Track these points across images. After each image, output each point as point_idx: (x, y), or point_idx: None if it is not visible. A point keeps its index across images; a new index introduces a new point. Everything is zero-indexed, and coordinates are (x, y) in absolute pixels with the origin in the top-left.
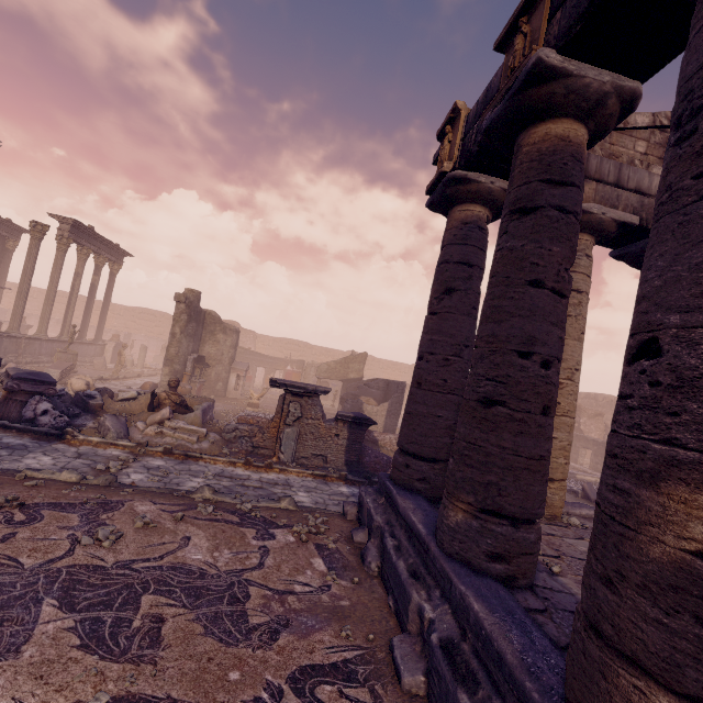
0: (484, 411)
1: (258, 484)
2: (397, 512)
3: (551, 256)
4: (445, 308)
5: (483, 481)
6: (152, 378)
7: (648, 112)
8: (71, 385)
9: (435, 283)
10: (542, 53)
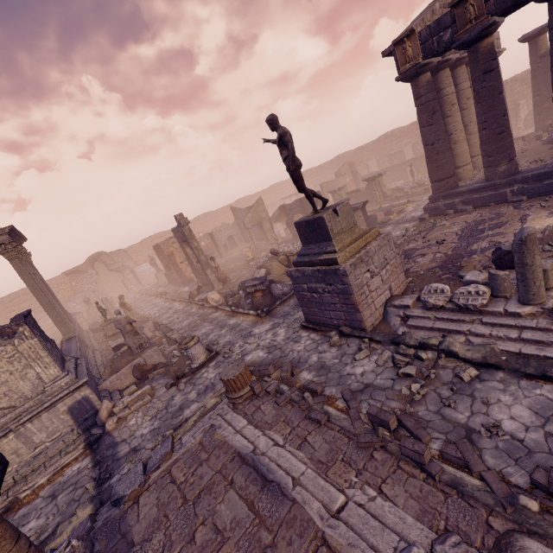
0: (500, 137)
1: None
2: (459, 195)
3: (501, 83)
4: (436, 120)
5: (507, 154)
6: (140, 310)
7: (438, 1)
8: (214, 299)
9: (426, 113)
10: (495, 19)
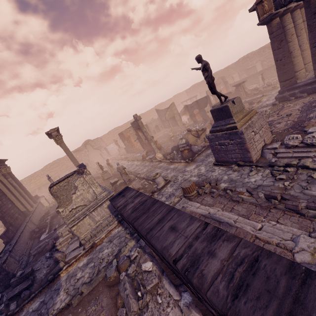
0: None
1: None
2: (298, 88)
3: None
4: (283, 45)
5: None
6: (115, 167)
7: None
8: (159, 157)
9: (276, 42)
10: None
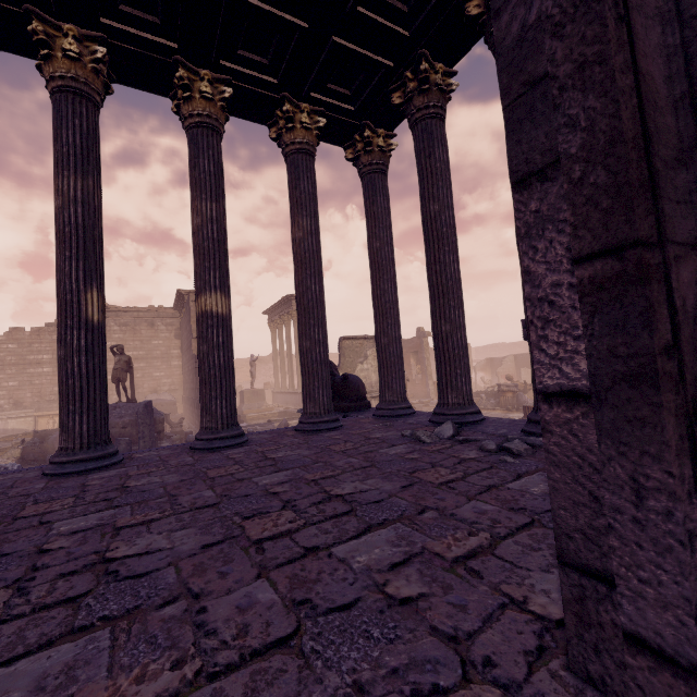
0: None
1: None
2: None
3: None
4: None
5: None
6: None
7: None
8: None
9: None
10: None
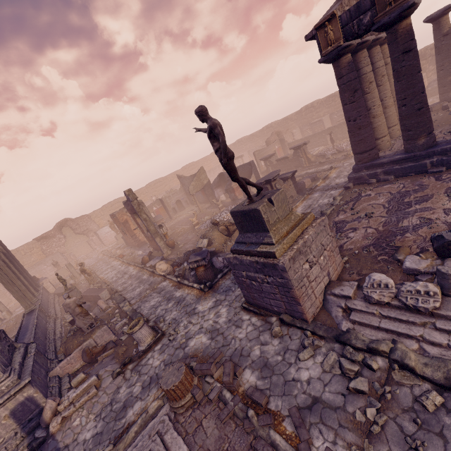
0: (420, 112)
1: (309, 210)
2: (381, 165)
3: (419, 62)
4: (357, 98)
5: (426, 128)
6: (100, 272)
7: None
8: (162, 269)
9: (348, 91)
10: (414, 0)
